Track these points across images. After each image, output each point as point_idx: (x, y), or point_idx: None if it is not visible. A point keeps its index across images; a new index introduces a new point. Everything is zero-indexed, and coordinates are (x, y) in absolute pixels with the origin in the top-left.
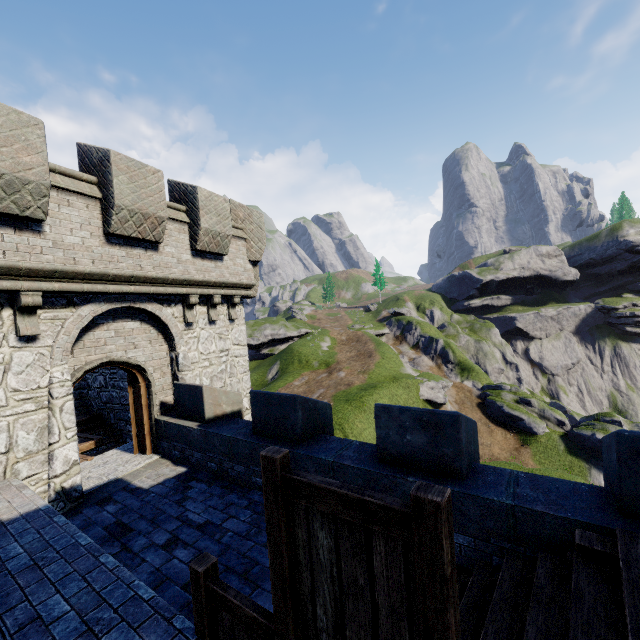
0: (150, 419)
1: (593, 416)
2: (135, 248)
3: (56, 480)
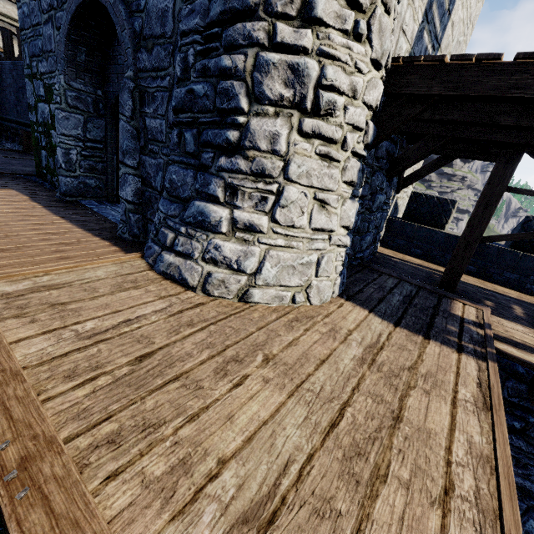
0: None
1: None
2: (7, 3)
3: None
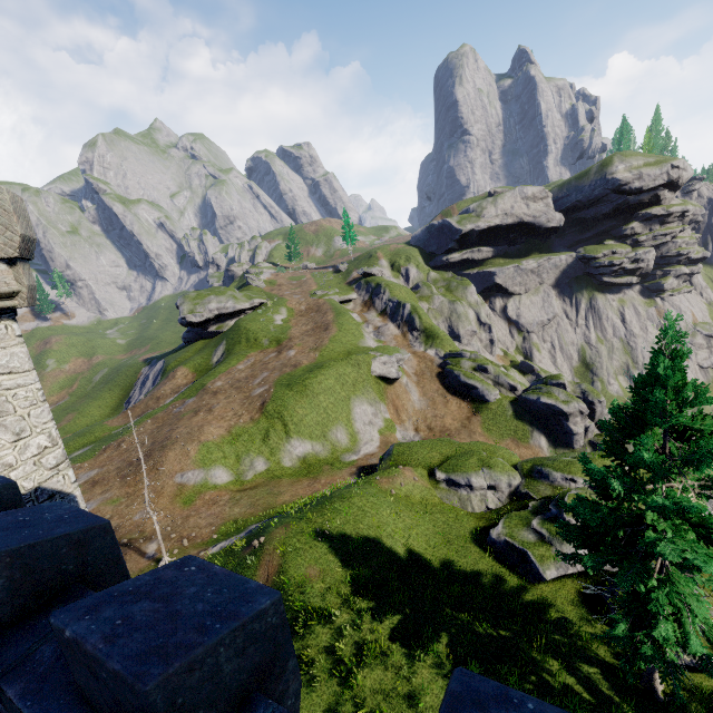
0: None
1: (542, 380)
2: None
3: None
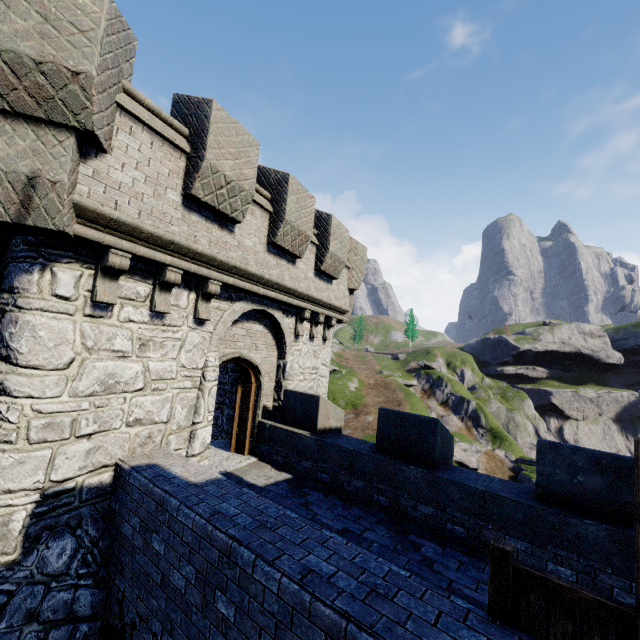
0: (253, 420)
1: None
2: (282, 259)
3: (193, 459)
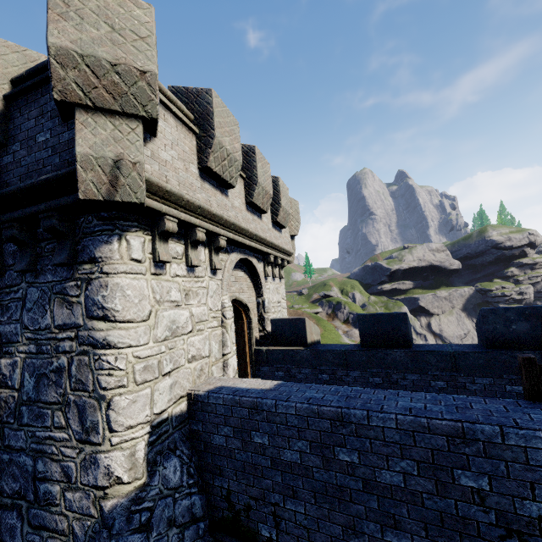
0: (250, 349)
1: None
2: (254, 215)
3: None
